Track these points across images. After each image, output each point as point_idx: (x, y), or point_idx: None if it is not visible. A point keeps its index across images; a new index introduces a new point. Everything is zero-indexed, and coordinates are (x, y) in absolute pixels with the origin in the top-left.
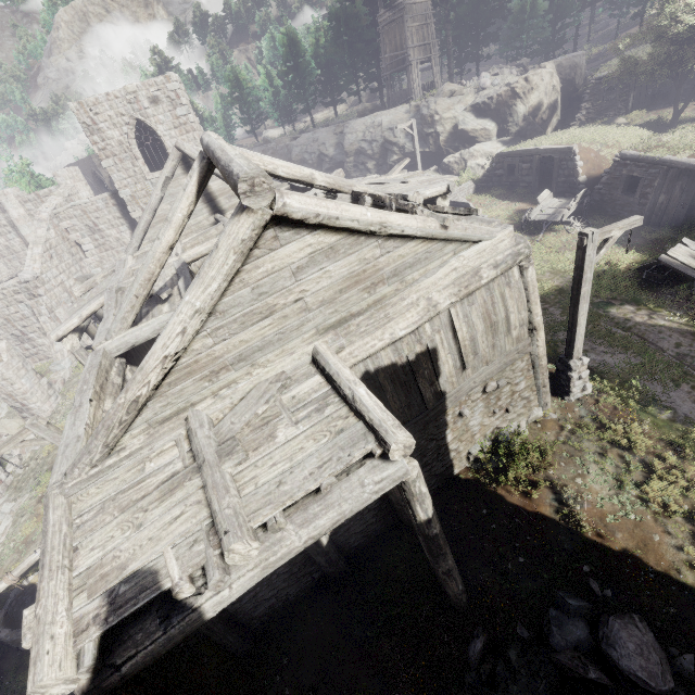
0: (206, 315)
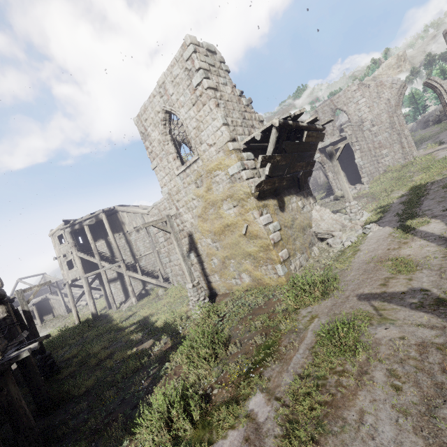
0: None
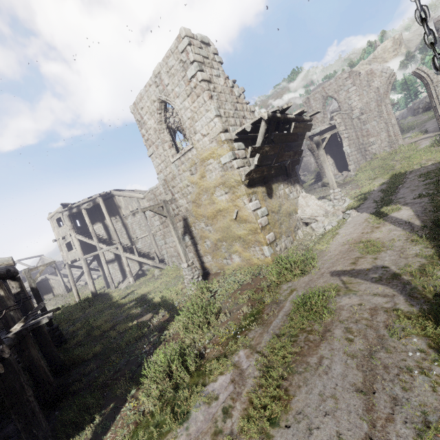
0: None
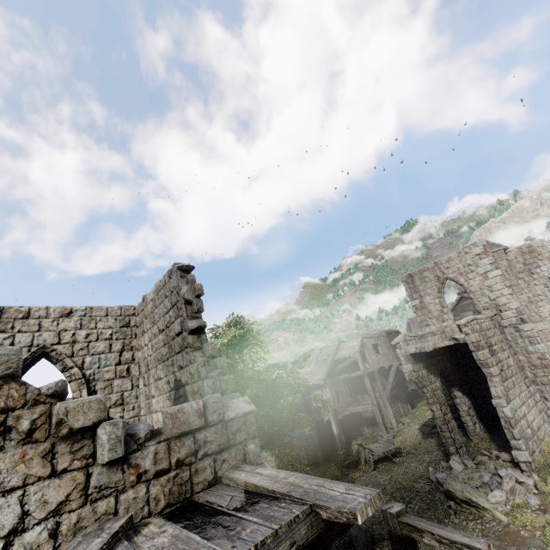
0: (452, 309)
